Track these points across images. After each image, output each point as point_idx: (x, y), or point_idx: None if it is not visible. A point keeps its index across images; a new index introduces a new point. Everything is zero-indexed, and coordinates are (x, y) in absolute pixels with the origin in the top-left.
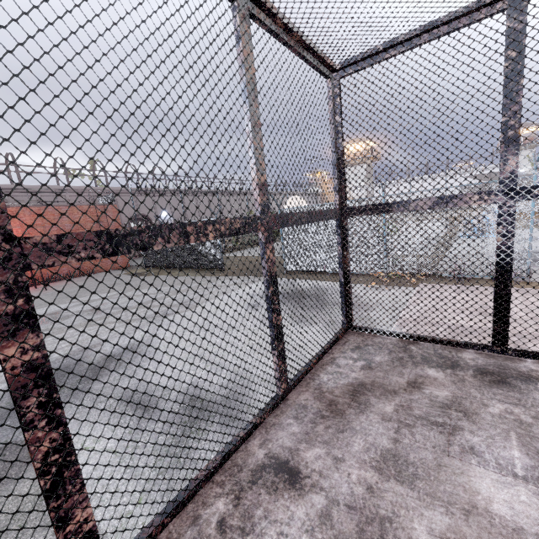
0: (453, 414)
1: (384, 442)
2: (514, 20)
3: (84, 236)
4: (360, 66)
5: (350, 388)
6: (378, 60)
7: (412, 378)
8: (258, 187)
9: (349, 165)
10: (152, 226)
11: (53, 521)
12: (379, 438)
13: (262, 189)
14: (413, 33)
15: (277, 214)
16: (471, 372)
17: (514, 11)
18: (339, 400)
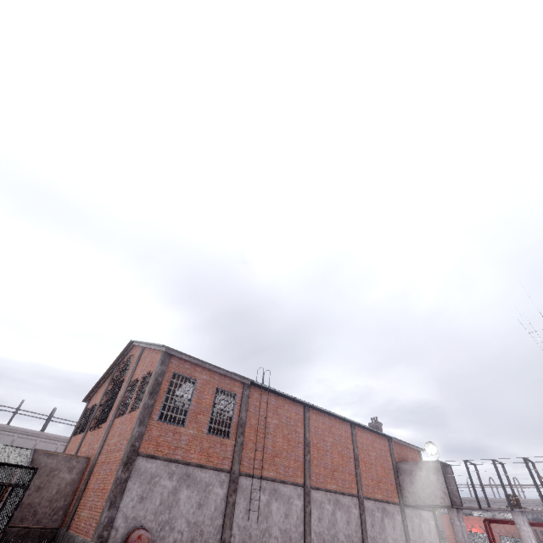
0: None
1: None
2: None
3: None
4: None
5: None
6: None
7: None
8: None
9: None
10: None
11: None
12: None
13: None
14: None
15: None
16: None
17: None
18: None
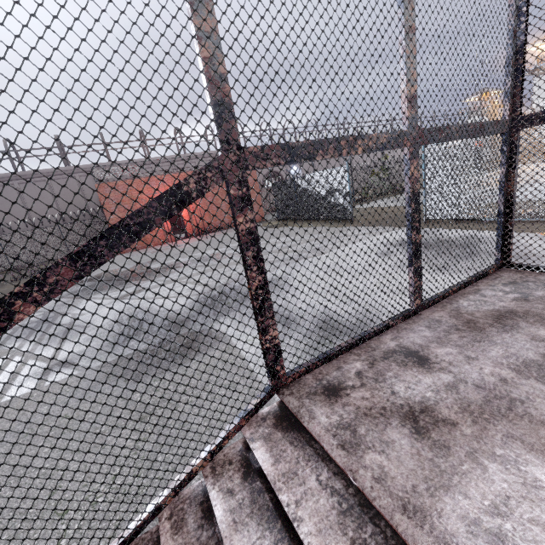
0: None
1: (529, 355)
2: None
3: (275, 147)
4: None
5: (495, 313)
6: None
7: None
8: (407, 100)
9: (540, 73)
10: (315, 140)
11: (260, 329)
12: (523, 351)
13: (411, 102)
14: None
15: (425, 128)
16: None
17: None
18: (479, 320)
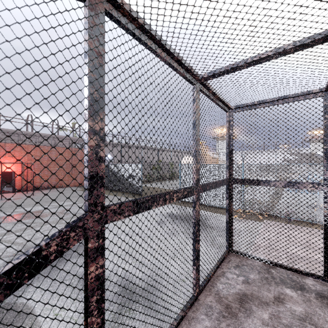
0: (308, 326)
1: None
2: (327, 102)
3: (128, 204)
4: (244, 109)
5: (238, 296)
6: (255, 107)
7: (276, 294)
8: (196, 171)
9: (218, 139)
10: (153, 196)
11: None
12: None
13: (197, 172)
14: (274, 99)
15: (202, 184)
16: (313, 295)
17: (327, 98)
18: (232, 305)
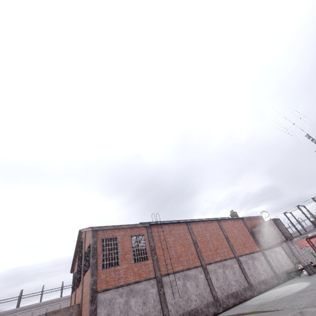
0: None
1: None
2: None
3: None
4: None
5: None
6: None
7: None
8: None
9: None
10: None
11: None
12: None
13: None
14: None
15: None
16: None
17: None
18: None
